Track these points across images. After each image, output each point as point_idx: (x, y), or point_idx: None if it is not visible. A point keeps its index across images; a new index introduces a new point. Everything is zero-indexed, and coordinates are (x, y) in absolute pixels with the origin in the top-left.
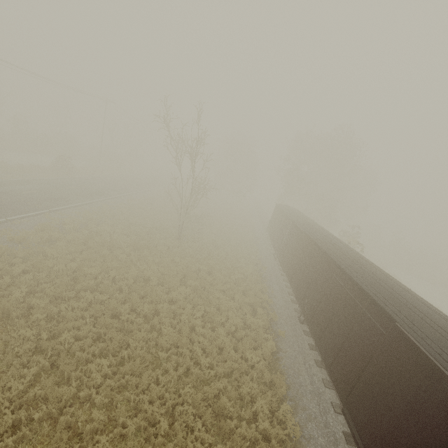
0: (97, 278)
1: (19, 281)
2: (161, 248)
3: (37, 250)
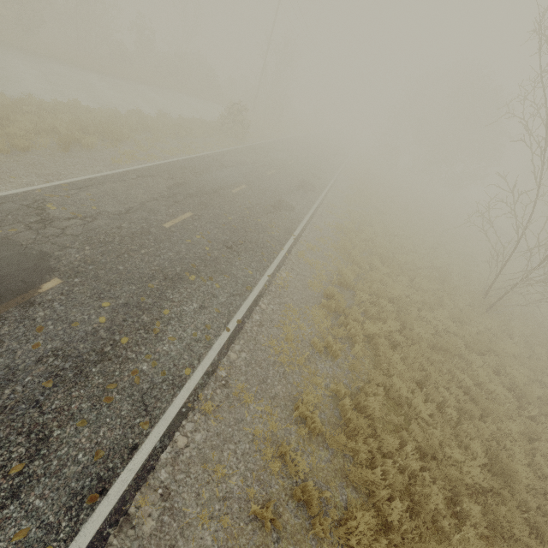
0: (528, 486)
1: (452, 540)
2: (508, 350)
3: (367, 377)
